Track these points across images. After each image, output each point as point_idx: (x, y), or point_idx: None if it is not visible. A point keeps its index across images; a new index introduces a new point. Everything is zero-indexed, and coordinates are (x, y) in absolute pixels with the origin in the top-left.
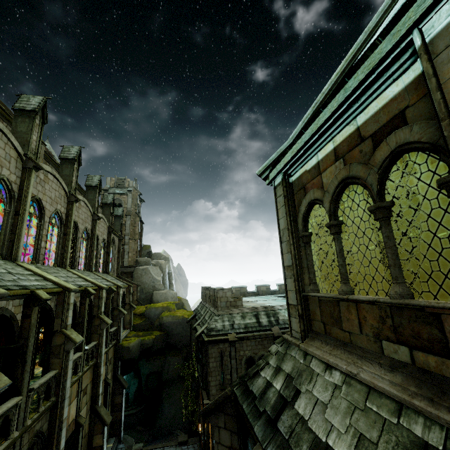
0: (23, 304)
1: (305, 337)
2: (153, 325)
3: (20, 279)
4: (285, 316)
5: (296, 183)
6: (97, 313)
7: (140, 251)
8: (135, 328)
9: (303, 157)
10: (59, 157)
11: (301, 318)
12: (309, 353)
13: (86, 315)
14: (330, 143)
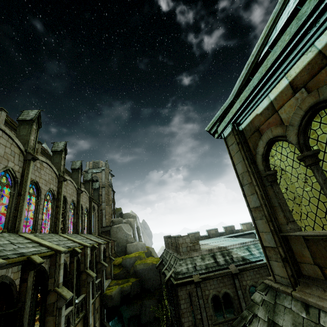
0: (21, 269)
1: (296, 284)
2: (129, 273)
3: (20, 247)
4: (237, 254)
5: (247, 129)
6: (84, 268)
7: (114, 213)
8: (115, 277)
9: (252, 102)
10: (51, 151)
11: (286, 261)
12: (311, 304)
13: (75, 272)
14: (282, 80)
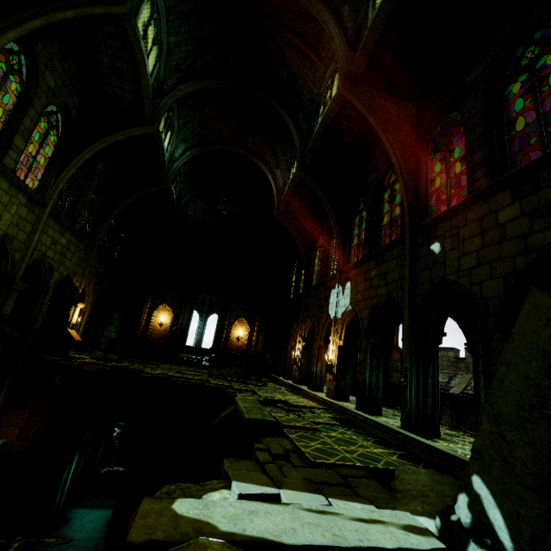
0: None
1: None
2: None
3: None
4: None
5: None
6: (396, 343)
7: None
8: None
9: None
10: None
11: None
12: None
13: None
14: None
